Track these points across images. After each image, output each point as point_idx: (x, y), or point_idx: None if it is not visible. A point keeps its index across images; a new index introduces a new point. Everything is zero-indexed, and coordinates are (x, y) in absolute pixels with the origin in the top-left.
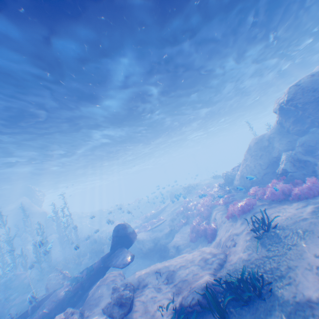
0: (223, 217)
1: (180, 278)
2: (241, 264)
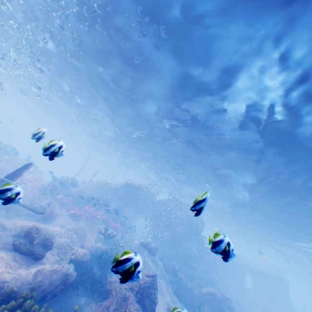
0: (64, 211)
1: (60, 243)
2: (98, 248)
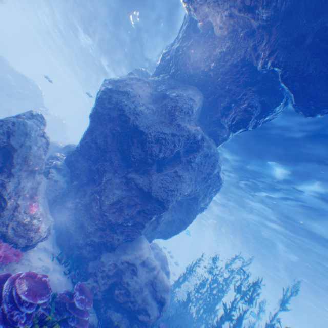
0: None
1: None
2: None
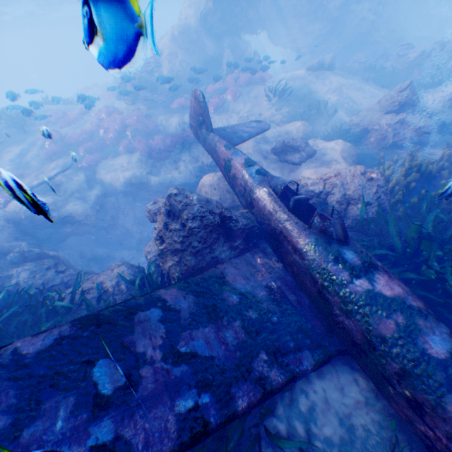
0: None
1: (274, 138)
2: (292, 114)
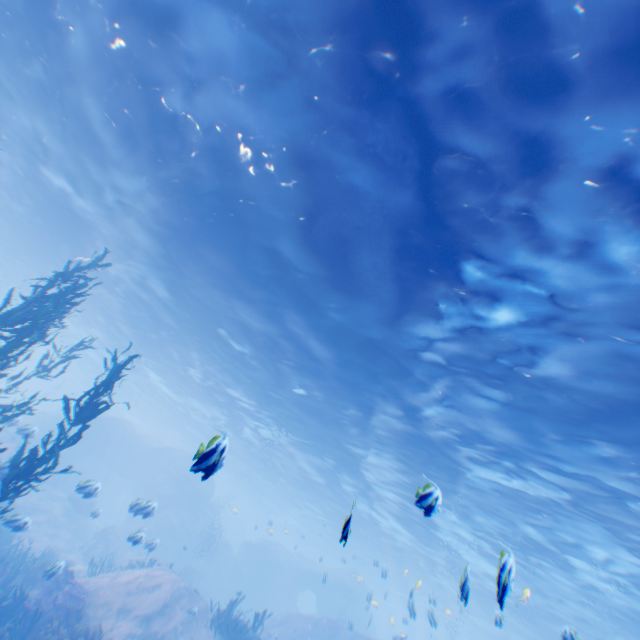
0: None
1: None
2: None
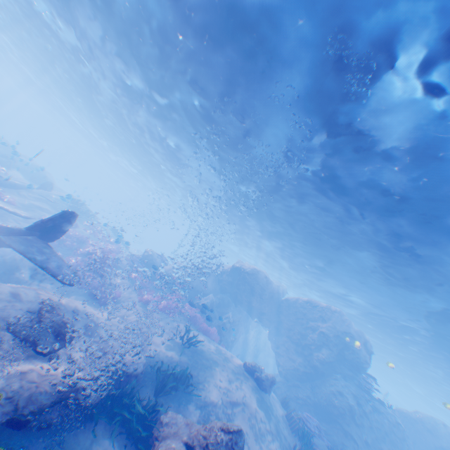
0: (135, 295)
1: (104, 338)
2: (166, 358)
